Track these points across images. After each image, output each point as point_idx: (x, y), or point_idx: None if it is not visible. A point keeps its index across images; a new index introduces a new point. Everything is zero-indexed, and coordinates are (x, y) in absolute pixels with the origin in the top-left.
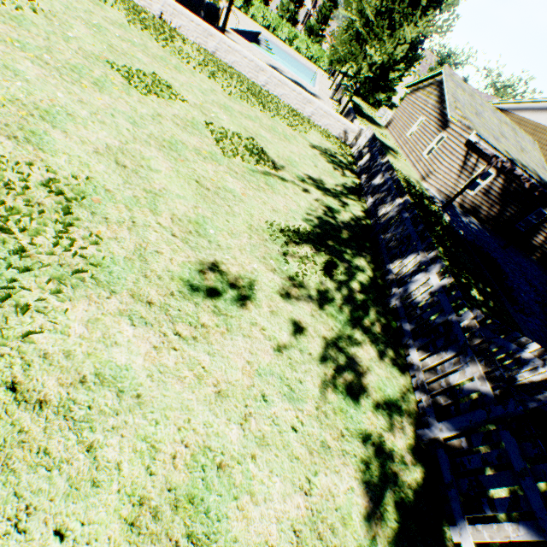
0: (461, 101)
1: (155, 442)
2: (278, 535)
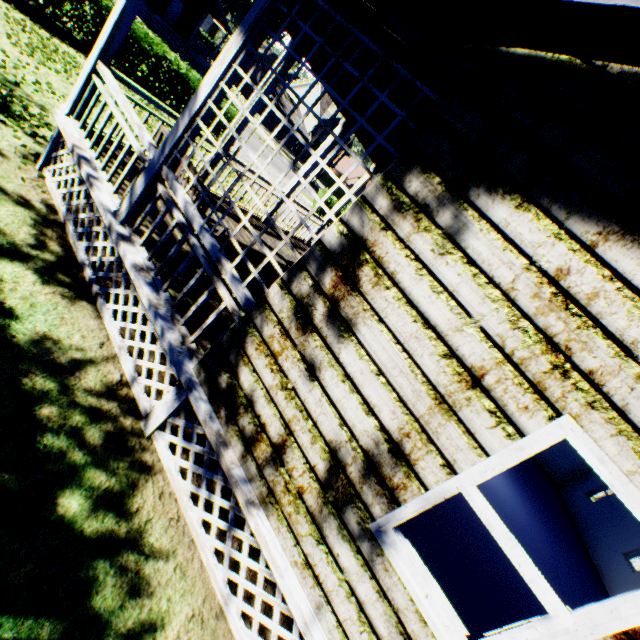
0: None
1: None
2: None
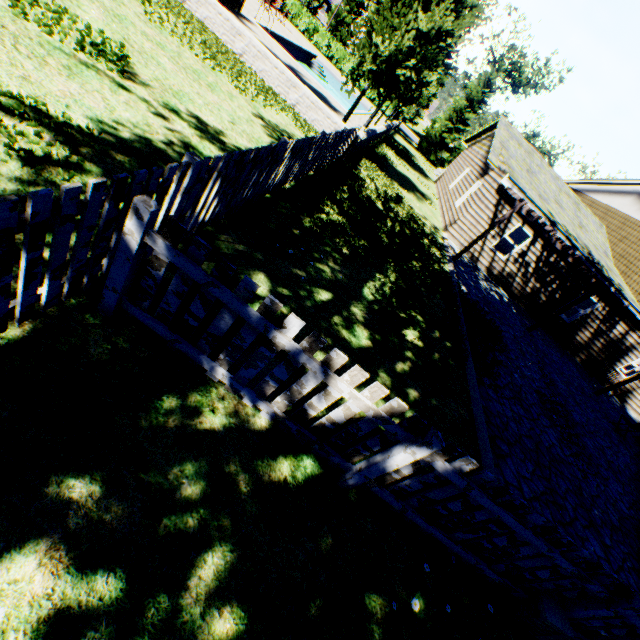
0: (512, 152)
1: None
2: None
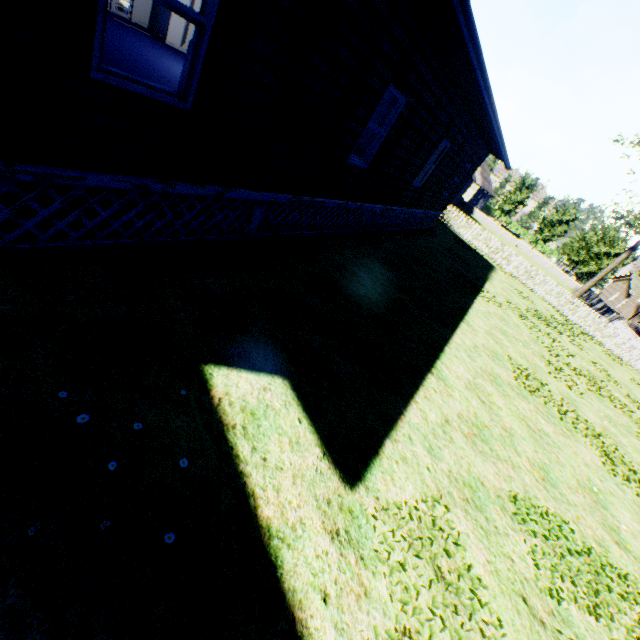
0: (639, 288)
1: None
2: None
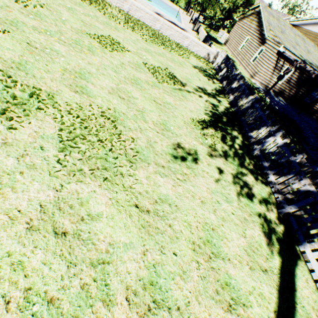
0: (272, 24)
1: (188, 222)
2: (239, 251)
